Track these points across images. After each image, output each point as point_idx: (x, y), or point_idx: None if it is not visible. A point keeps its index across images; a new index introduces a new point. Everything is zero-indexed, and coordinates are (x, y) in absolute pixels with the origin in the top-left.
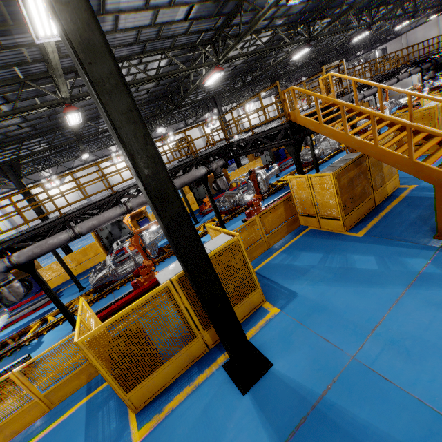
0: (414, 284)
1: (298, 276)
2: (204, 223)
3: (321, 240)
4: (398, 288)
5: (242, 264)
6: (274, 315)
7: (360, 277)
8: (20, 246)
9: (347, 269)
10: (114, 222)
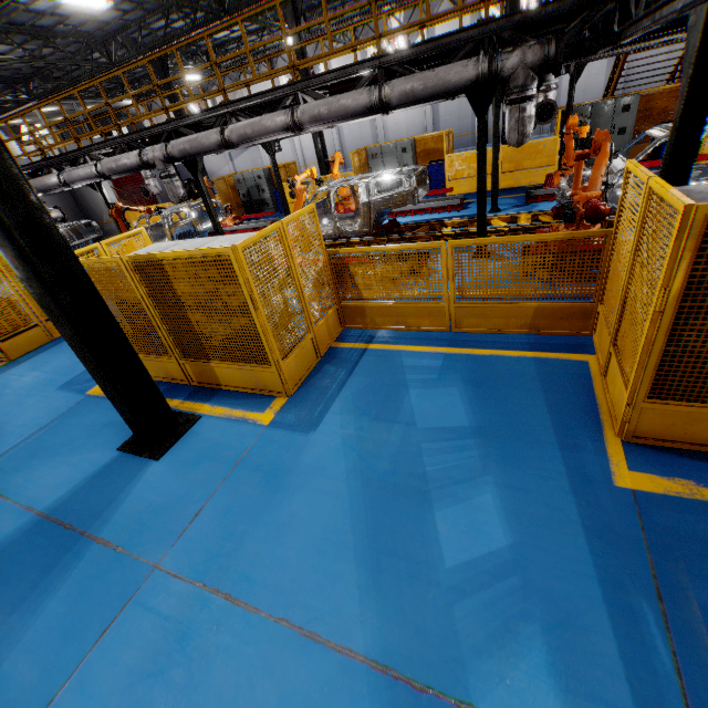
0: (396, 684)
1: (367, 413)
2: (491, 216)
3: (534, 400)
4: (367, 634)
5: (243, 308)
6: (256, 421)
7: (392, 530)
8: (185, 133)
9: (419, 493)
10: (396, 149)
